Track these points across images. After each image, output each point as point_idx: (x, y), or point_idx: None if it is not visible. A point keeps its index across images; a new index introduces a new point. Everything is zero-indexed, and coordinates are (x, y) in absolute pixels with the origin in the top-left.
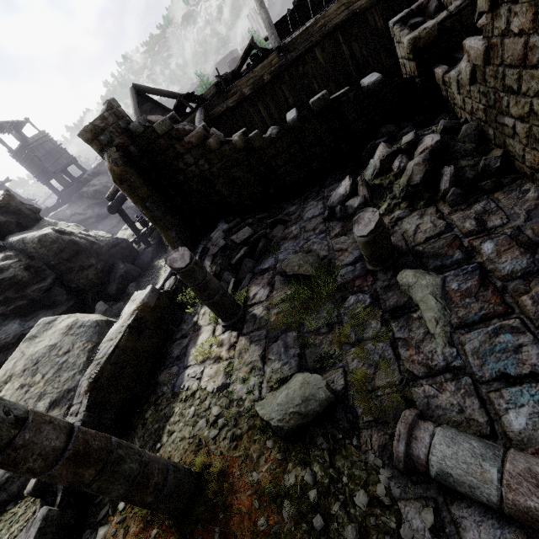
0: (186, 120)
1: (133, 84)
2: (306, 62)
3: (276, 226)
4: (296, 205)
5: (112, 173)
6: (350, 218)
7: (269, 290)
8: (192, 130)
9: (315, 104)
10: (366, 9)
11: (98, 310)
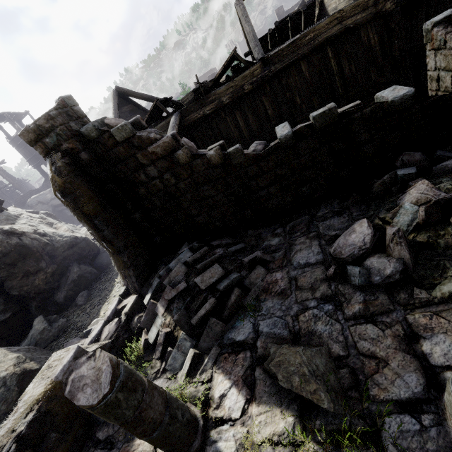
0: (161, 124)
1: (115, 87)
2: (290, 75)
3: (255, 268)
4: (278, 236)
5: (53, 183)
6: (376, 289)
7: (245, 399)
8: (158, 139)
9: (318, 119)
10: (361, 25)
11: (34, 328)
